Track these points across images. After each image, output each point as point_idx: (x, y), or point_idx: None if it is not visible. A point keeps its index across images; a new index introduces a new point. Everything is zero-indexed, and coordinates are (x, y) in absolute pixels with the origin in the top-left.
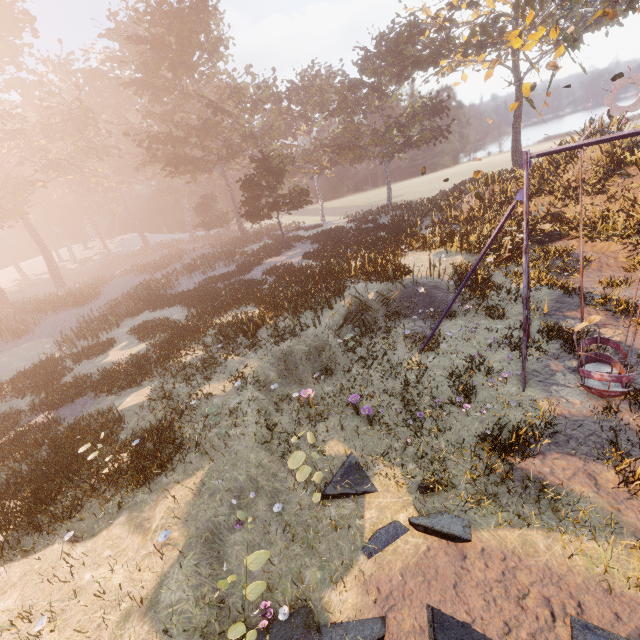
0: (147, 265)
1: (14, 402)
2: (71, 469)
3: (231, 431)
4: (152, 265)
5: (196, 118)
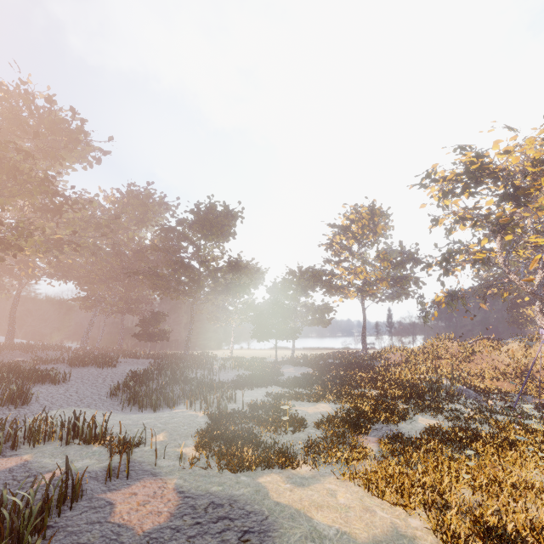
0: (82, 359)
1: (285, 436)
2: (508, 442)
3: (539, 424)
4: (87, 360)
5: (160, 259)
